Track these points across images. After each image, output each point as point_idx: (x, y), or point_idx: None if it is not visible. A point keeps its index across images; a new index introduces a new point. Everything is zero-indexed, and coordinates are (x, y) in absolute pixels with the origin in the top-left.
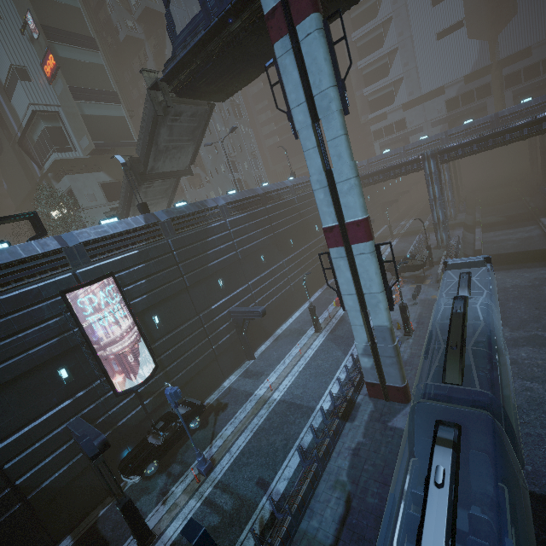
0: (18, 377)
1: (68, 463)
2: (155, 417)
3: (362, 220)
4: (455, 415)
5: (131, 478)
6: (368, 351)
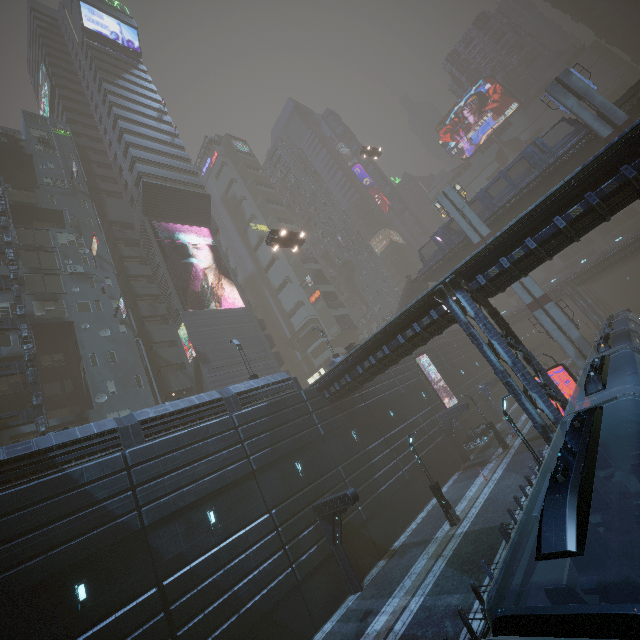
0: (412, 390)
1: (441, 436)
2: (465, 435)
3: (544, 294)
4: (615, 327)
5: (477, 441)
6: (578, 356)
